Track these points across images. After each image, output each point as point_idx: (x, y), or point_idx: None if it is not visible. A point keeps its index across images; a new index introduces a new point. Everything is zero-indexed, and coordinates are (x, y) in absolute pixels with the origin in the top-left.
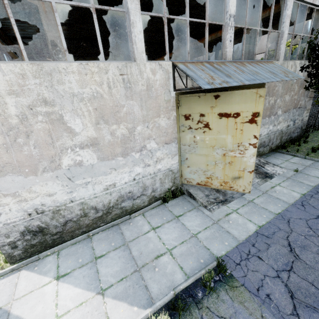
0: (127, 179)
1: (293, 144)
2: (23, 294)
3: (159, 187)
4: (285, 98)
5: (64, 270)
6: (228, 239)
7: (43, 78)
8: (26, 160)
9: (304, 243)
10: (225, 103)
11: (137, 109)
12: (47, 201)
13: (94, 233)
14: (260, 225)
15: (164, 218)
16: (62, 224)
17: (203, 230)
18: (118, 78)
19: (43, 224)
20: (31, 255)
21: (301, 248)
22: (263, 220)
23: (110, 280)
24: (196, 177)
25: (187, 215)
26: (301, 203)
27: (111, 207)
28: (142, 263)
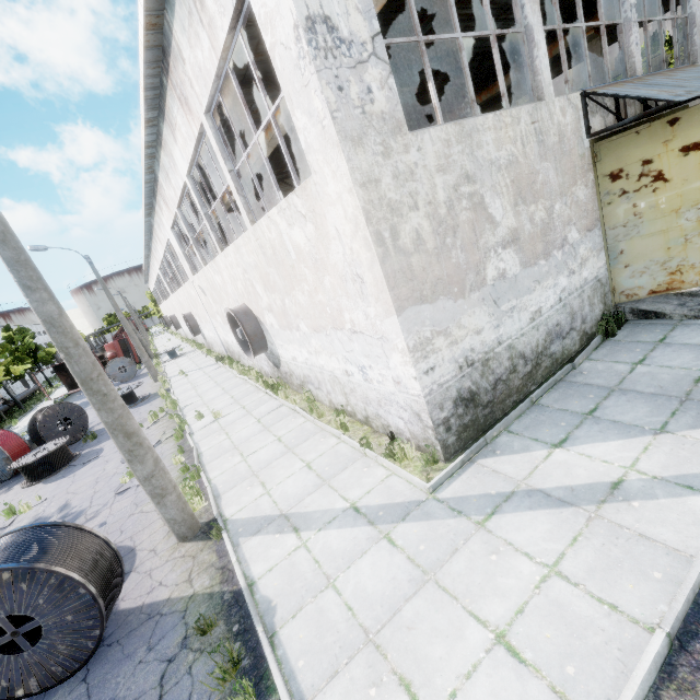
0: (552, 299)
1: None
2: (526, 473)
3: (588, 314)
4: None
5: (553, 438)
6: None
7: (464, 142)
8: (454, 273)
9: None
10: (691, 127)
11: (552, 175)
12: (475, 344)
13: (537, 398)
14: None
15: (637, 350)
16: (492, 386)
17: None
18: (530, 129)
19: (473, 386)
20: (464, 447)
21: None
22: None
23: (655, 420)
24: (646, 281)
25: (675, 335)
26: None
27: (540, 353)
28: (682, 393)
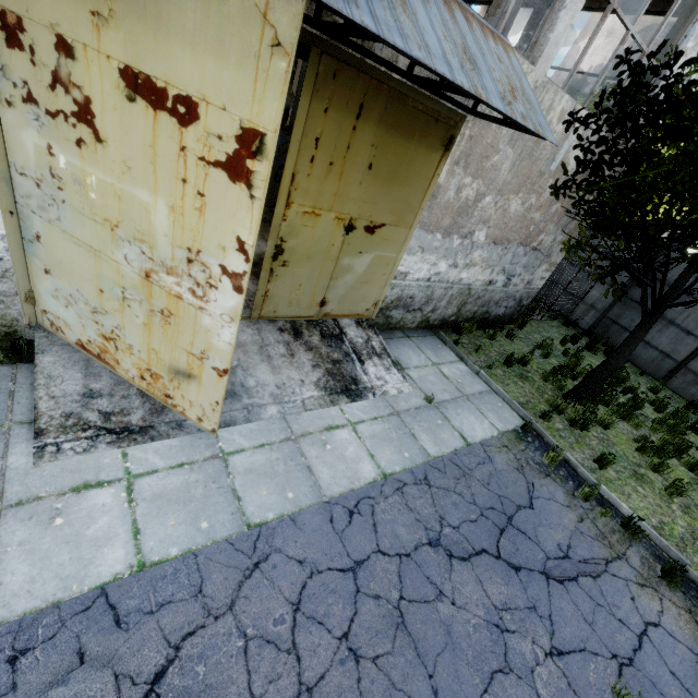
0: None
1: (485, 330)
2: None
3: None
4: (510, 205)
5: None
6: None
7: None
8: None
9: (219, 675)
10: (144, 16)
11: None
12: None
13: None
14: (149, 561)
15: None
16: None
17: None
18: None
19: None
20: None
21: None
22: (182, 541)
23: None
24: (75, 321)
25: None
26: (355, 502)
27: None
28: None
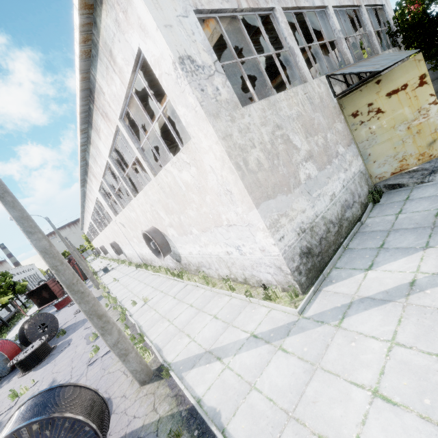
0: (339, 186)
1: None
2: (355, 289)
3: (361, 192)
4: None
5: (364, 266)
6: None
7: (272, 108)
8: (282, 179)
9: None
10: (388, 83)
11: (321, 119)
12: (303, 218)
13: (346, 245)
14: None
15: (395, 206)
16: (318, 242)
17: None
18: (304, 97)
19: (308, 244)
20: (311, 283)
21: None
22: None
23: (421, 242)
24: (388, 168)
25: (414, 194)
26: None
27: (340, 219)
28: (430, 224)
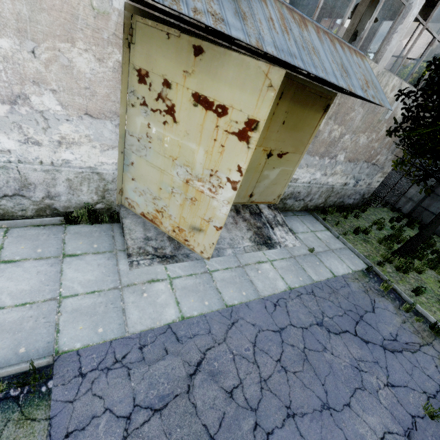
0: None
1: (341, 213)
2: None
3: (65, 194)
4: (360, 140)
5: None
6: (112, 323)
7: None
8: None
9: (224, 368)
10: (208, 73)
11: None
12: None
13: None
14: (186, 316)
15: (39, 250)
16: None
17: (85, 293)
18: None
19: None
20: None
21: (208, 377)
22: (198, 309)
23: None
24: (142, 203)
25: (85, 259)
26: (277, 300)
27: None
28: None
